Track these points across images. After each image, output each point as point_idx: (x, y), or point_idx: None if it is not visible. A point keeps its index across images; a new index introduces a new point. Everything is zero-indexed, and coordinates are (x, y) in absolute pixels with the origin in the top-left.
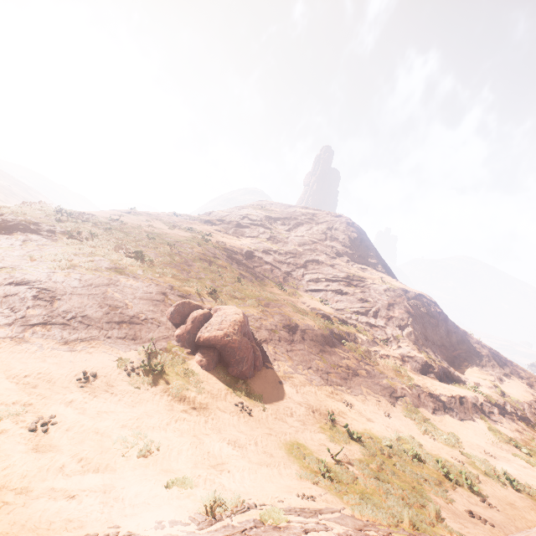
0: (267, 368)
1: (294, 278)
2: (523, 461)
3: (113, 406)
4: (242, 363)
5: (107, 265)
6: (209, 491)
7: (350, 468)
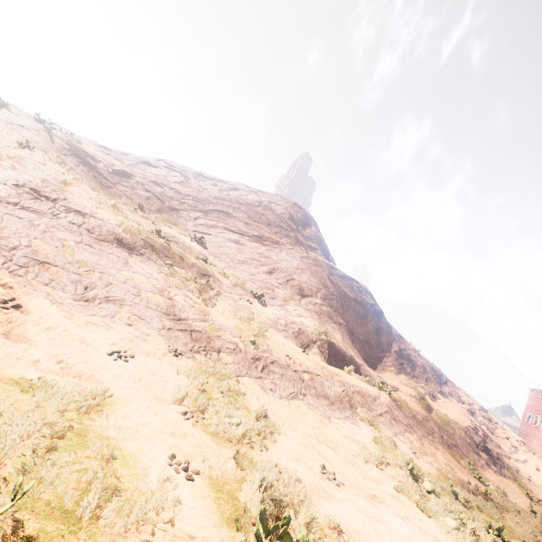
0: None
1: (180, 216)
2: (412, 503)
3: None
4: None
5: None
6: None
7: None
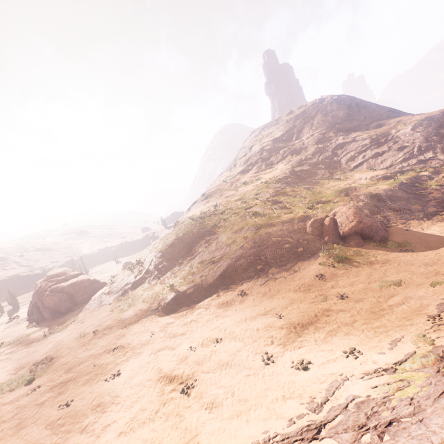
0: (390, 228)
1: (334, 168)
2: None
3: (350, 280)
4: (378, 232)
5: (254, 229)
6: None
7: None
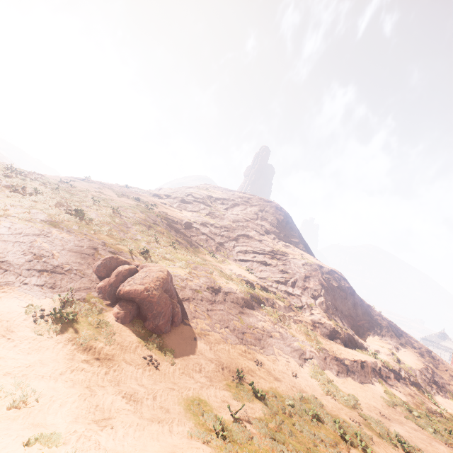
0: (185, 325)
1: (226, 248)
2: (413, 423)
3: (4, 352)
4: (159, 317)
5: (43, 218)
6: (78, 450)
7: (248, 427)
